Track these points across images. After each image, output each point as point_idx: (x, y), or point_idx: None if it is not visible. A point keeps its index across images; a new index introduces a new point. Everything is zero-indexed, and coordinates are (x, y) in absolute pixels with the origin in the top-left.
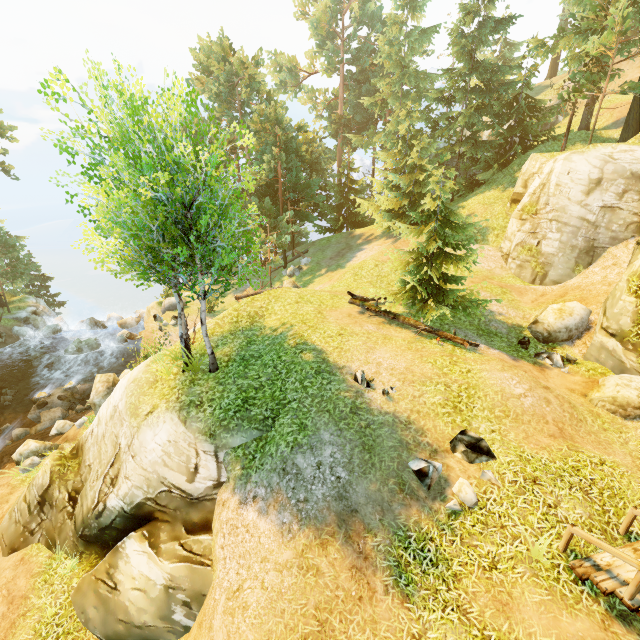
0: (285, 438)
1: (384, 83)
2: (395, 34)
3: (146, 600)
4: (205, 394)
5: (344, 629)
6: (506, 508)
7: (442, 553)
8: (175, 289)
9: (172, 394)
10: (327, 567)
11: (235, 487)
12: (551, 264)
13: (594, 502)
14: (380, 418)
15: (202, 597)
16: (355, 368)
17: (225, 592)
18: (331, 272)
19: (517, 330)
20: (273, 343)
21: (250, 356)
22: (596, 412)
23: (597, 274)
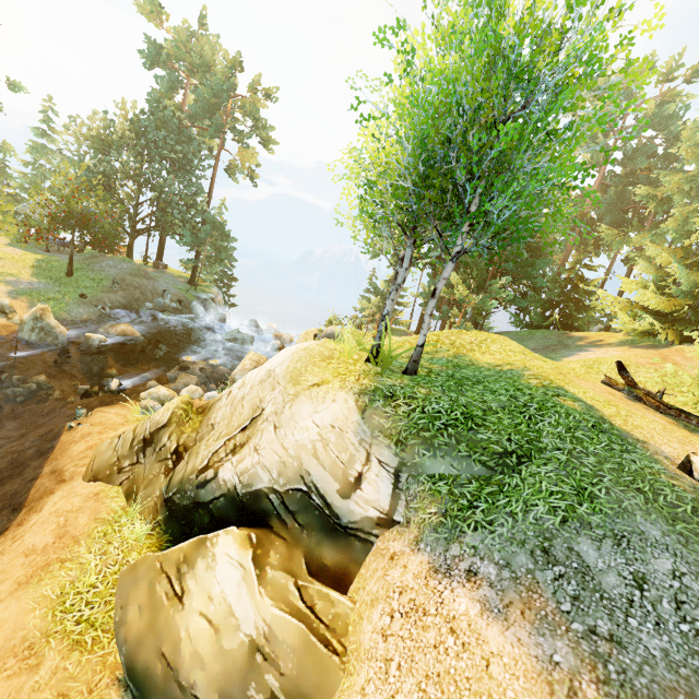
0: (545, 498)
1: (673, 178)
2: None
3: (213, 647)
4: (400, 389)
5: None
6: None
7: None
8: (411, 248)
9: (350, 375)
10: None
11: (421, 539)
12: None
13: None
14: None
15: None
16: (670, 453)
17: None
18: None
19: None
20: (499, 375)
21: (463, 377)
22: None
23: None
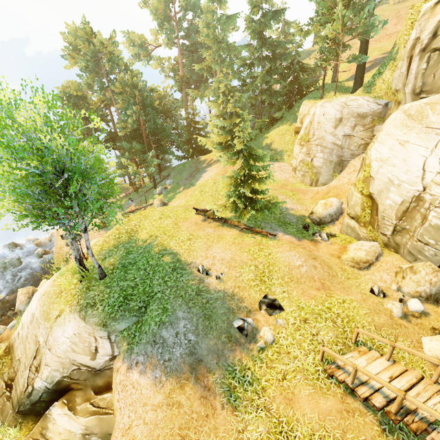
0: (154, 319)
1: (207, 54)
2: (210, 19)
3: None
4: (97, 297)
5: (197, 438)
6: (290, 341)
7: (255, 376)
8: (64, 226)
9: (73, 300)
10: (185, 400)
11: (124, 358)
12: (320, 173)
13: (339, 327)
14: (215, 295)
15: (109, 436)
16: (199, 262)
17: (121, 431)
18: (186, 189)
19: (302, 219)
20: (144, 251)
21: (128, 263)
22: (344, 268)
23: (345, 177)
